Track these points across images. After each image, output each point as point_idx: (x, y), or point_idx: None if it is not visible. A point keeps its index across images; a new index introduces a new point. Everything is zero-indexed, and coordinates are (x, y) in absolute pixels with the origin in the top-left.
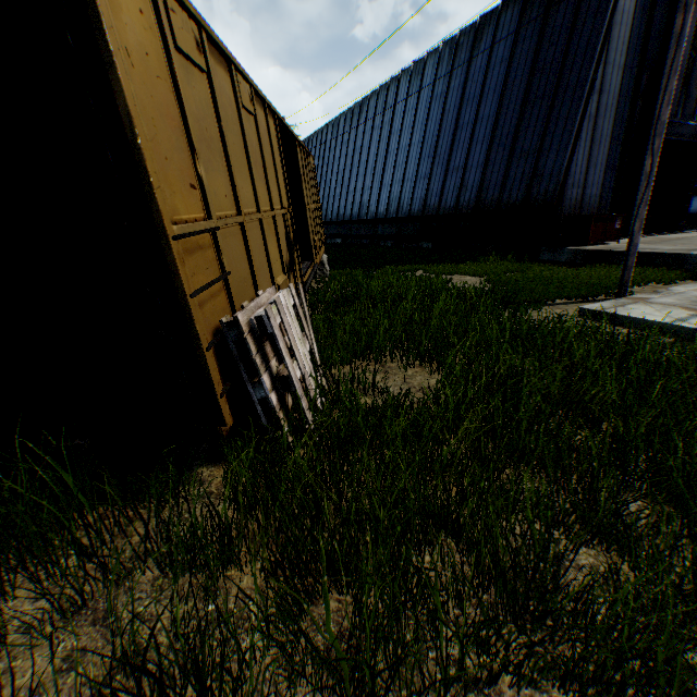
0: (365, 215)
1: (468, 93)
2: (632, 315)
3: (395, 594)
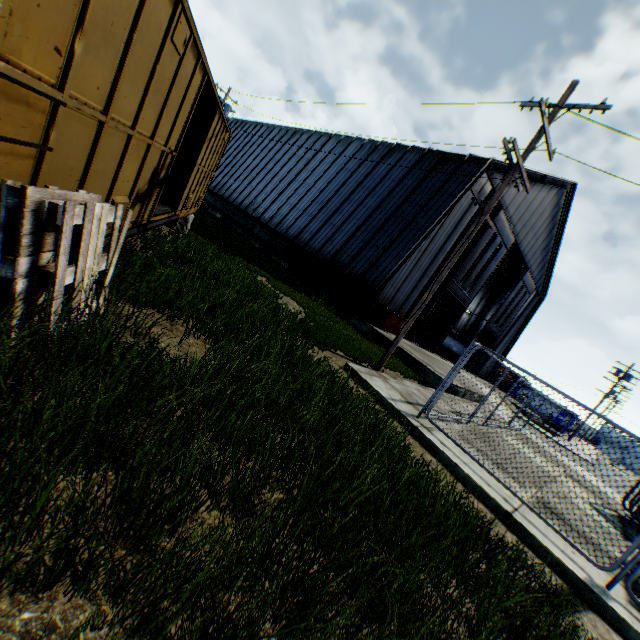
0: (252, 210)
1: (367, 182)
2: (372, 383)
3: (5, 486)
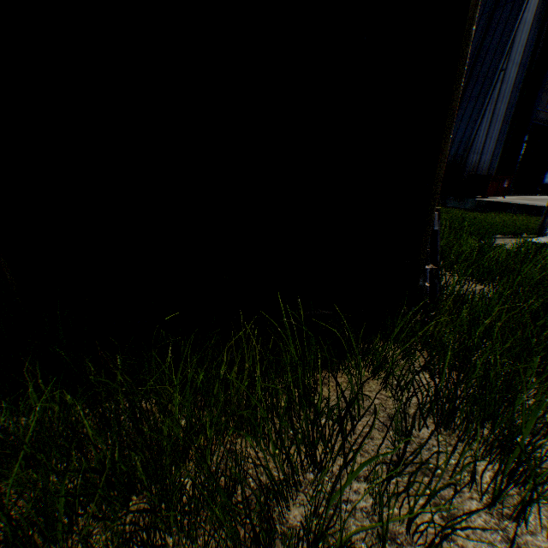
0: None
1: None
2: None
3: None
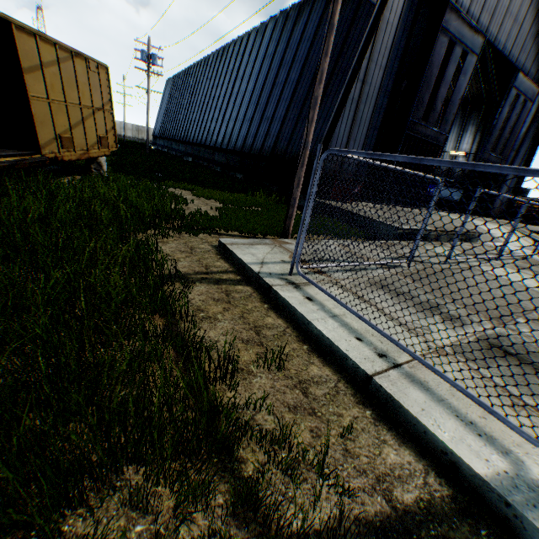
0: (209, 142)
1: (286, 58)
2: (239, 252)
3: None
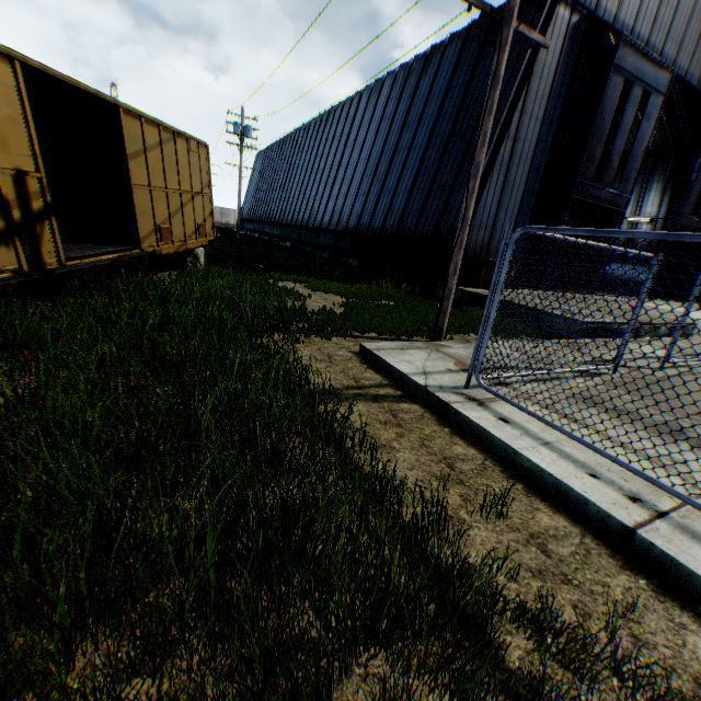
0: (313, 222)
1: (411, 118)
2: (391, 360)
3: None
